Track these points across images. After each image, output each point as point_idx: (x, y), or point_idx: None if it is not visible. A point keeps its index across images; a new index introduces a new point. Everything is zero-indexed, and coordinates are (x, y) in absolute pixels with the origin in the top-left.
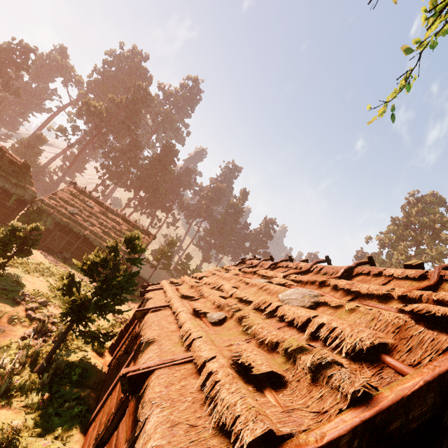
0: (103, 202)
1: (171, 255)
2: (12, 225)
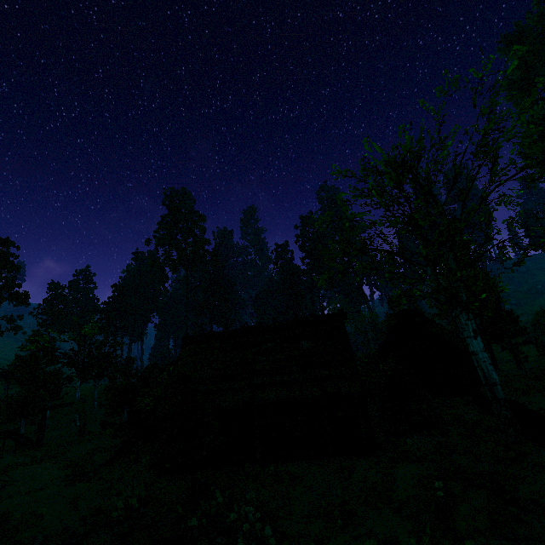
0: None
1: None
2: None
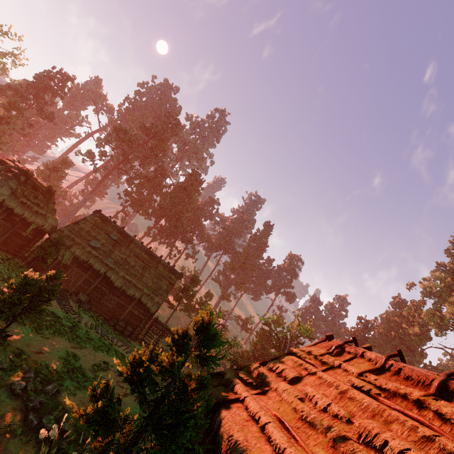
0: (127, 234)
1: (193, 295)
2: (25, 276)
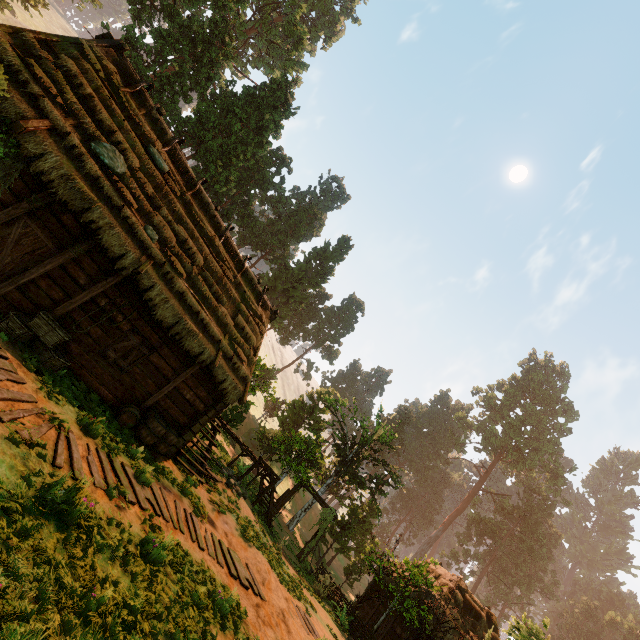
0: (188, 167)
1: None
2: None
